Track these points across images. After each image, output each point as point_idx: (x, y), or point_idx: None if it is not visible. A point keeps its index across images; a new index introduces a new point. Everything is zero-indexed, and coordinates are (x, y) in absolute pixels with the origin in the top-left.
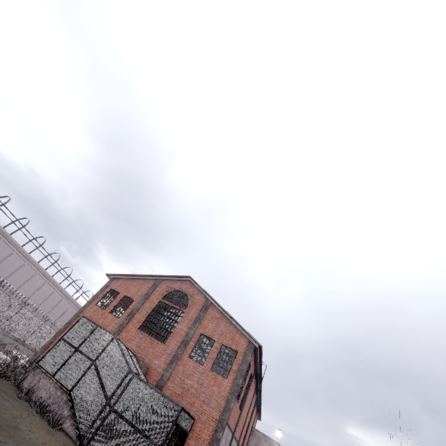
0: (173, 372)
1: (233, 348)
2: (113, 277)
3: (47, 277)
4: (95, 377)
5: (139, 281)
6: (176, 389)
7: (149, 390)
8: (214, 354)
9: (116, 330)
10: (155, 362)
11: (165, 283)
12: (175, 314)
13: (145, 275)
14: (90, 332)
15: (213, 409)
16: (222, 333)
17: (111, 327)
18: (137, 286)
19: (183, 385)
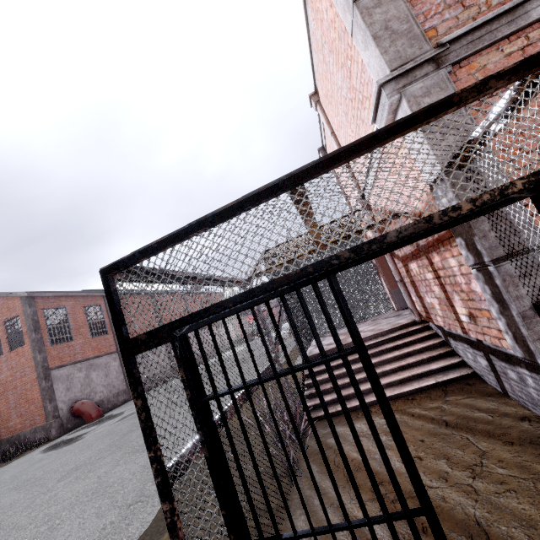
0: None
1: (14, 316)
2: None
3: None
4: None
5: None
6: None
7: None
8: (4, 337)
9: None
10: None
11: None
12: None
13: None
14: None
15: (31, 374)
16: None
17: None
18: None
19: (1, 383)
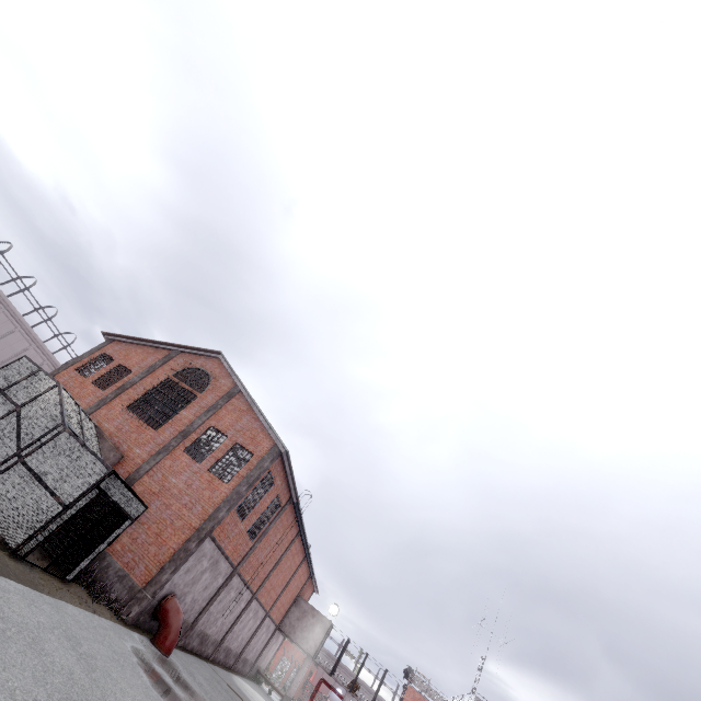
0: (157, 466)
1: (250, 450)
2: (112, 338)
3: (34, 339)
4: (13, 424)
5: (147, 348)
6: (153, 486)
7: (79, 448)
8: (220, 453)
9: (93, 405)
10: (136, 450)
11: (184, 357)
12: (184, 397)
13: (157, 342)
14: (28, 375)
15: (195, 516)
16: (241, 429)
17: (89, 400)
18: (143, 354)
19: (164, 483)
